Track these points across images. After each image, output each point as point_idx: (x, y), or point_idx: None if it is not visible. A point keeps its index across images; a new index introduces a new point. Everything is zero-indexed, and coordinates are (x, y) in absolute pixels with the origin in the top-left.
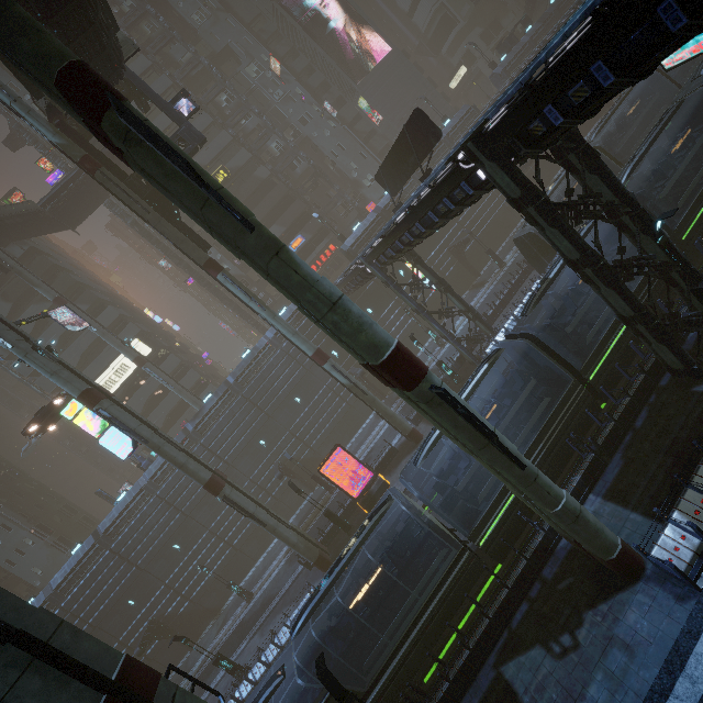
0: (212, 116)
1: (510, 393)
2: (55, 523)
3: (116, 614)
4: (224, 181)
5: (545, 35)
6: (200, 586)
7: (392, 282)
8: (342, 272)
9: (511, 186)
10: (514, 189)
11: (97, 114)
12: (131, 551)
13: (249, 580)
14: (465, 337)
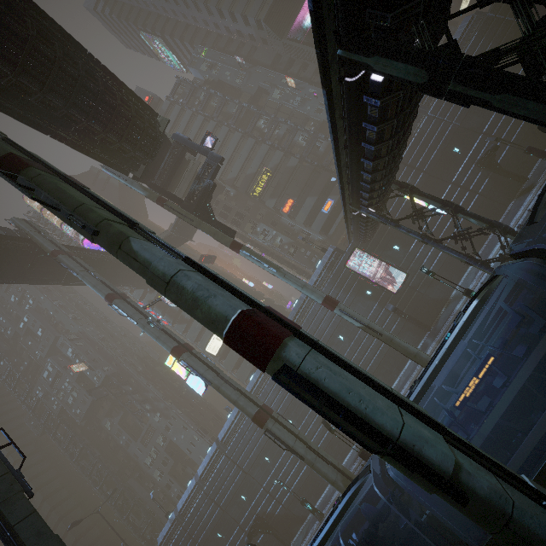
0: (255, 138)
1: (533, 335)
2: (211, 426)
3: (235, 504)
4: (268, 179)
5: None
6: (287, 494)
7: (386, 220)
8: None
9: (409, 70)
10: (416, 72)
11: None
12: (238, 458)
13: (323, 499)
14: (497, 257)
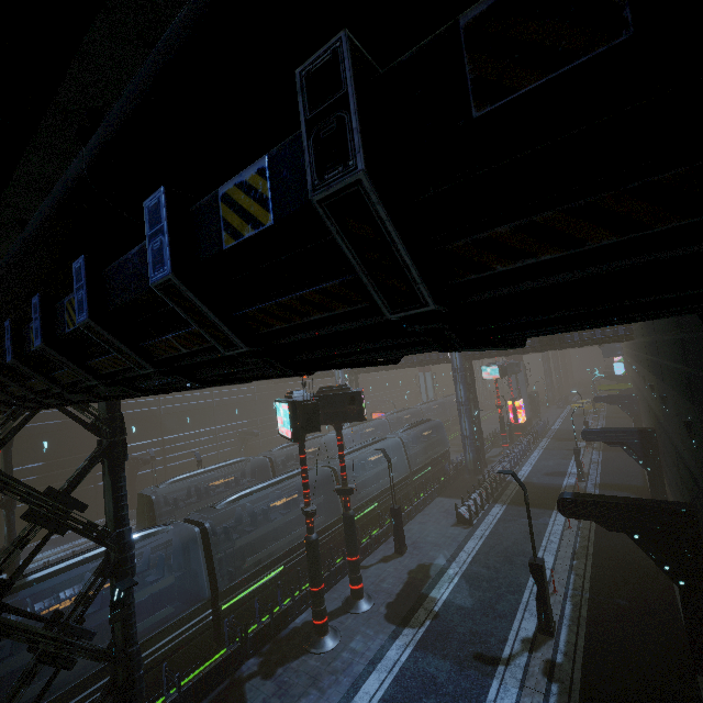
0: None
1: None
2: None
3: None
4: None
5: None
6: None
7: None
8: None
9: None
10: None
11: None
12: None
13: None
14: None
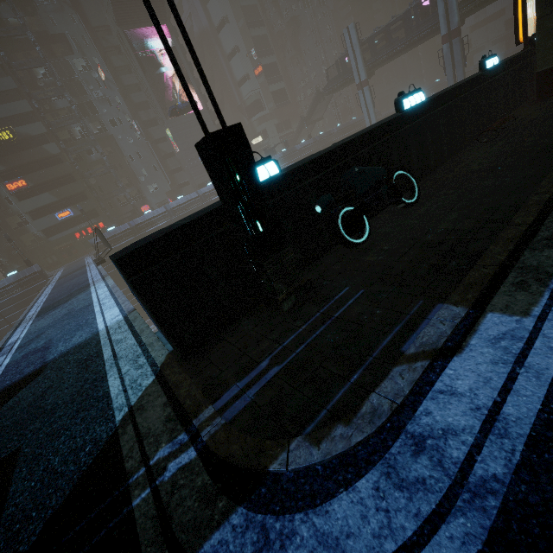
0: (19, 83)
1: None
2: None
3: None
4: (8, 140)
5: (289, 160)
6: None
7: None
8: (92, 253)
9: None
10: None
11: None
12: None
13: None
14: None
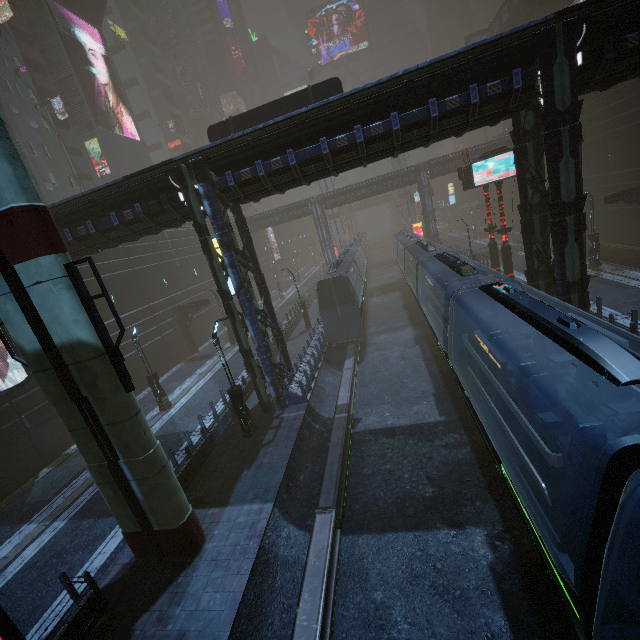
0: None
1: None
2: None
3: None
4: None
5: None
6: None
7: (223, 227)
8: None
9: (565, 93)
10: (566, 99)
11: None
12: None
13: None
14: (261, 367)
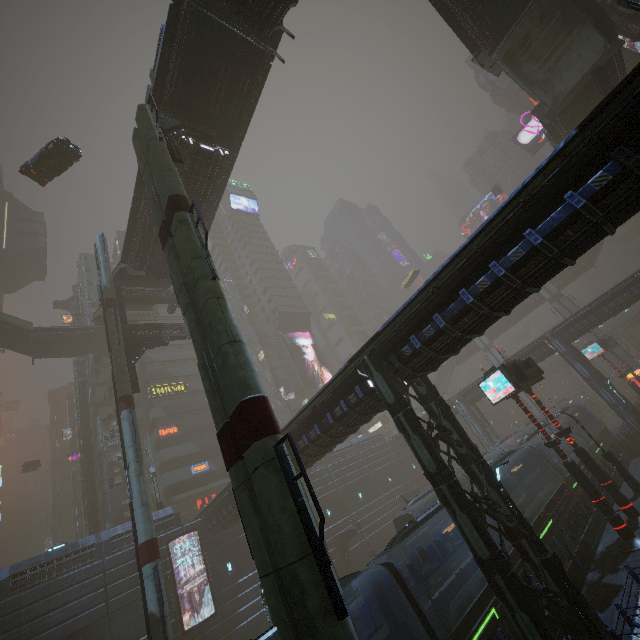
0: None
1: None
2: None
3: None
4: (179, 392)
5: None
6: None
7: None
8: None
9: (388, 392)
10: (390, 395)
11: (178, 209)
12: None
13: None
14: None
